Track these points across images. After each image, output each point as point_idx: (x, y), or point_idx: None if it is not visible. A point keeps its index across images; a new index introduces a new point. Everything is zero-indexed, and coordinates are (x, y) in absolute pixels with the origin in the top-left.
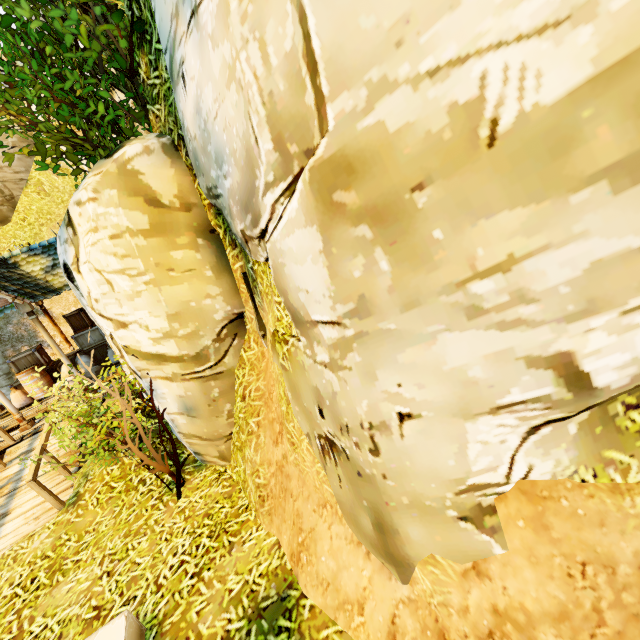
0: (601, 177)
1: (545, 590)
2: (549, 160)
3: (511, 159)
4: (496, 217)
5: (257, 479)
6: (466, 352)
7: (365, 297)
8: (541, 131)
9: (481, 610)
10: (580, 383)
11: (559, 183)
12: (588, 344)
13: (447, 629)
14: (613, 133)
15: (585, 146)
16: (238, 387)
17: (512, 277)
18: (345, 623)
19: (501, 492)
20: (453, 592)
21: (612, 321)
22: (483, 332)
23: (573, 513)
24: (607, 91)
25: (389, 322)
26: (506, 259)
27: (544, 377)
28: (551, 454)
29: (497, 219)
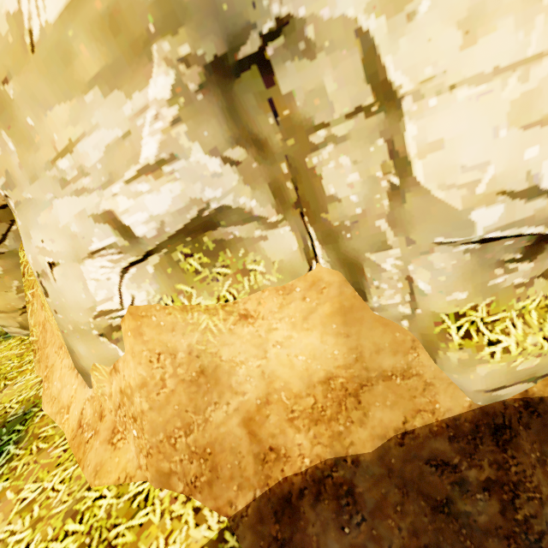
0: (94, 84)
1: (137, 372)
2: (64, 67)
3: (45, 64)
4: (55, 110)
5: (32, 337)
6: (67, 213)
7: (9, 172)
8: (54, 43)
9: (116, 393)
10: (128, 234)
11: (76, 86)
12: (119, 205)
13: (104, 409)
14: (89, 51)
15: (79, 59)
16: (20, 266)
17: (75, 157)
18: (59, 421)
19: (121, 315)
20: (106, 386)
21: (124, 188)
22: (71, 198)
23: (158, 325)
24: (76, 18)
25: (26, 192)
26: (69, 143)
27: (107, 229)
28: (142, 287)
29: (56, 111)
